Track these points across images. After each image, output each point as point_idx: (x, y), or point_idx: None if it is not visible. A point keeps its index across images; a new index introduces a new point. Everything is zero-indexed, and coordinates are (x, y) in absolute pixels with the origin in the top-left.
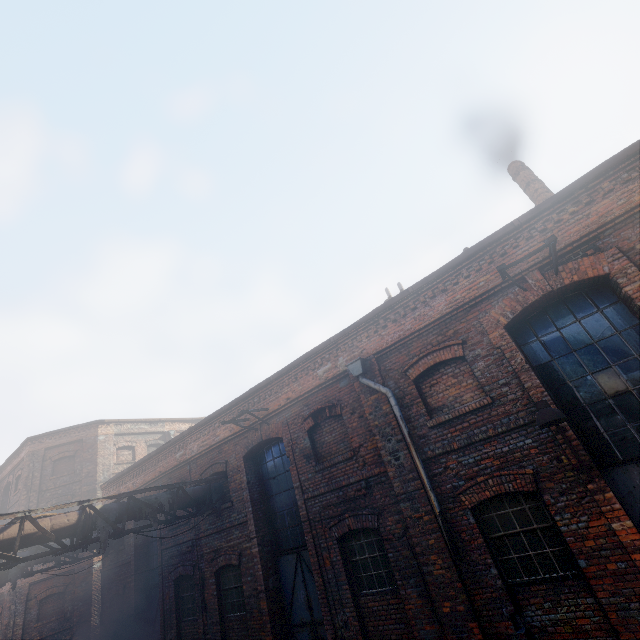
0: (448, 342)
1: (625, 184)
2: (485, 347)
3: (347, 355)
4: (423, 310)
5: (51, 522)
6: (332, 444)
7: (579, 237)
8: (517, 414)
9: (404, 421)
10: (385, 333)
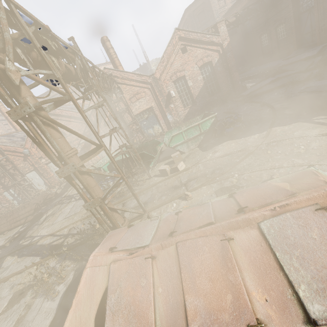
0: None
1: None
2: None
3: None
4: None
5: (230, 21)
6: None
7: None
8: None
9: None
10: None
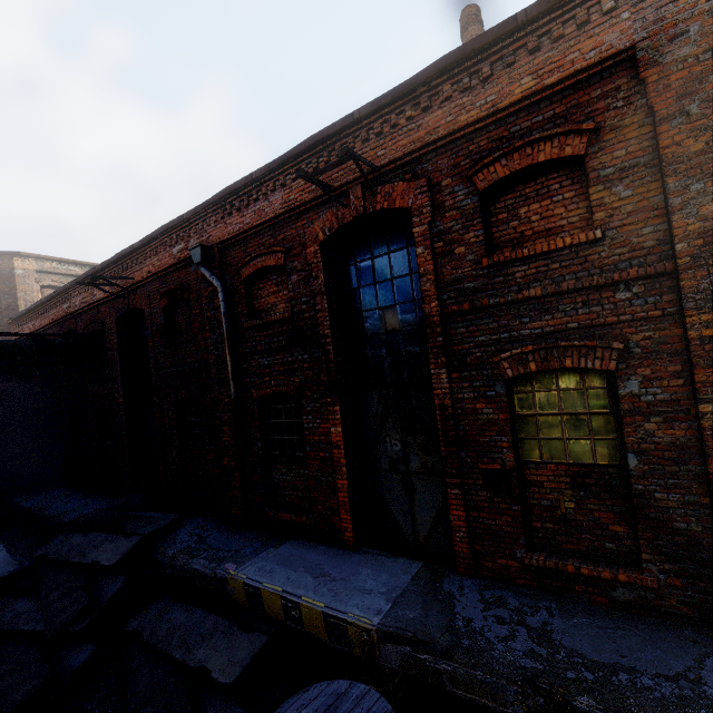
0: (275, 247)
1: (463, 93)
2: (302, 261)
3: (197, 238)
4: (263, 204)
5: None
6: (183, 326)
7: (402, 154)
8: (306, 332)
9: (226, 318)
10: (229, 222)
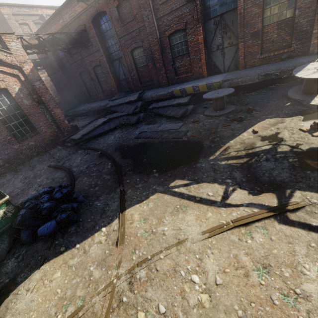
0: None
1: None
2: None
3: None
4: None
5: (30, 42)
6: (126, 14)
7: None
8: None
9: (151, 1)
10: None
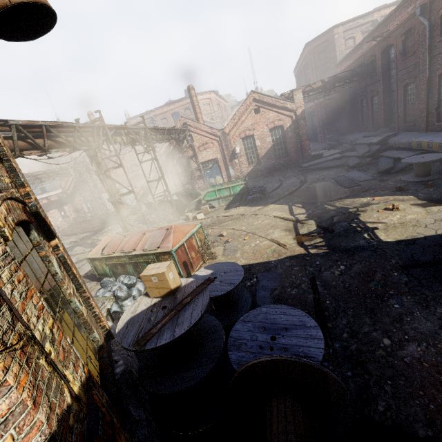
0: None
1: None
2: None
3: (420, 0)
4: None
5: (315, 86)
6: (410, 48)
7: None
8: None
9: (428, 40)
10: None
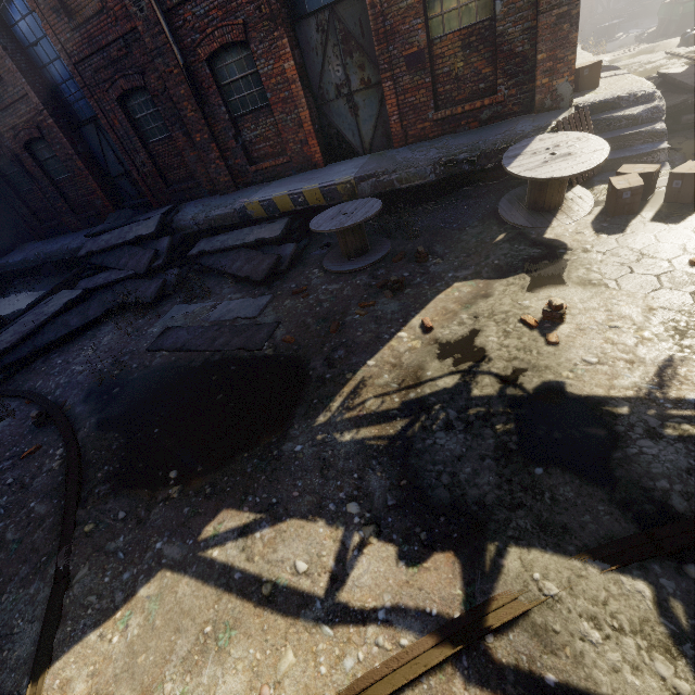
0: None
1: None
2: None
3: None
4: None
5: None
6: None
7: None
8: None
9: None
10: None
